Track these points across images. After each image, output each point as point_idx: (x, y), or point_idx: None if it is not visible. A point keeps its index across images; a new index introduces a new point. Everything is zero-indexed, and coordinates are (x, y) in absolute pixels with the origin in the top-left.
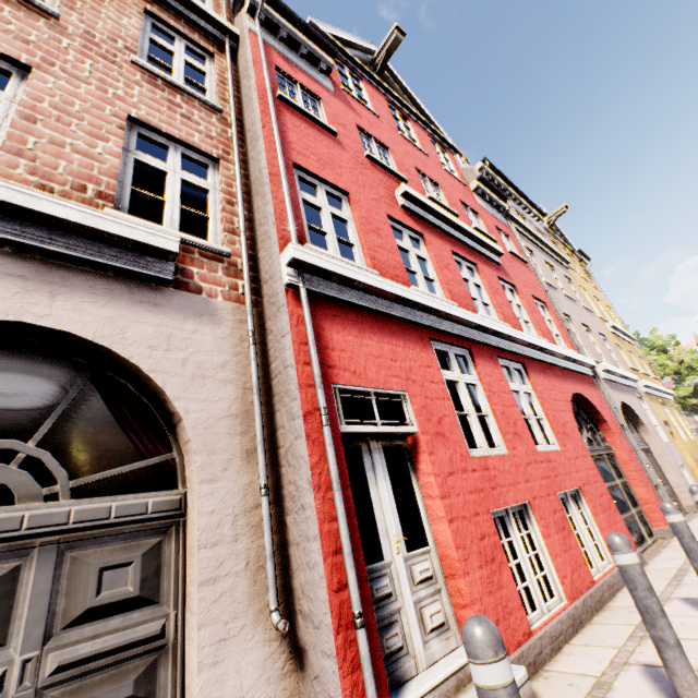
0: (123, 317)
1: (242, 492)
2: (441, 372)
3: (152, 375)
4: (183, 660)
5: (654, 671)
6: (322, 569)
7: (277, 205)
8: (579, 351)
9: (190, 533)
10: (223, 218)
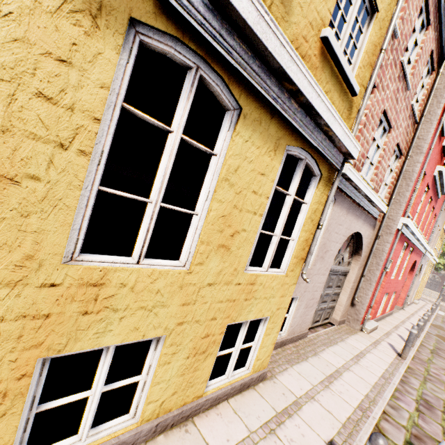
0: (366, 229)
1: (359, 274)
2: (400, 254)
3: (363, 245)
4: (339, 297)
5: (400, 335)
6: (369, 297)
7: (410, 193)
8: (428, 242)
9: (349, 278)
10: (390, 187)
